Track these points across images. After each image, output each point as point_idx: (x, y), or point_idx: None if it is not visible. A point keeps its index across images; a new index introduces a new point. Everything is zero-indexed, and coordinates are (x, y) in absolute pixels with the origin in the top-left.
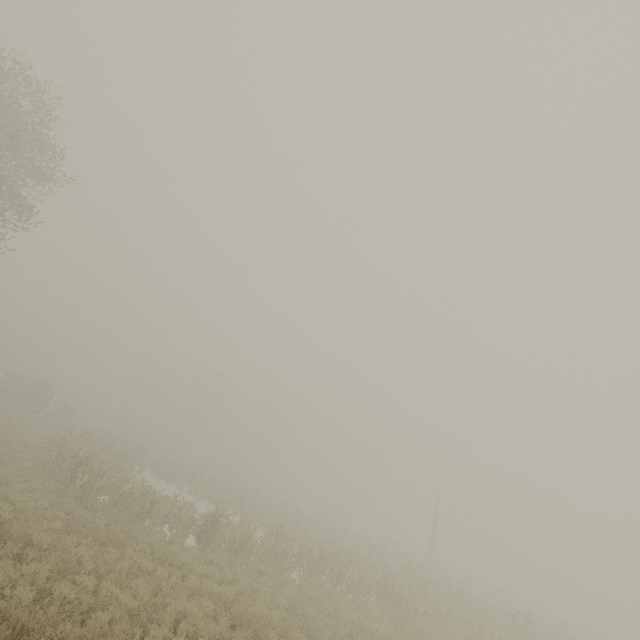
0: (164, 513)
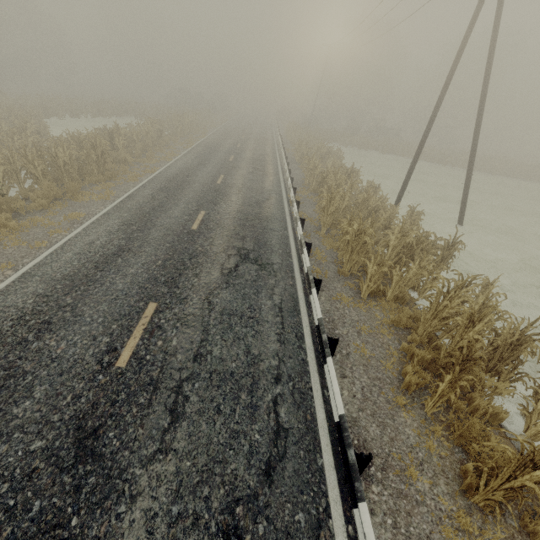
0: None
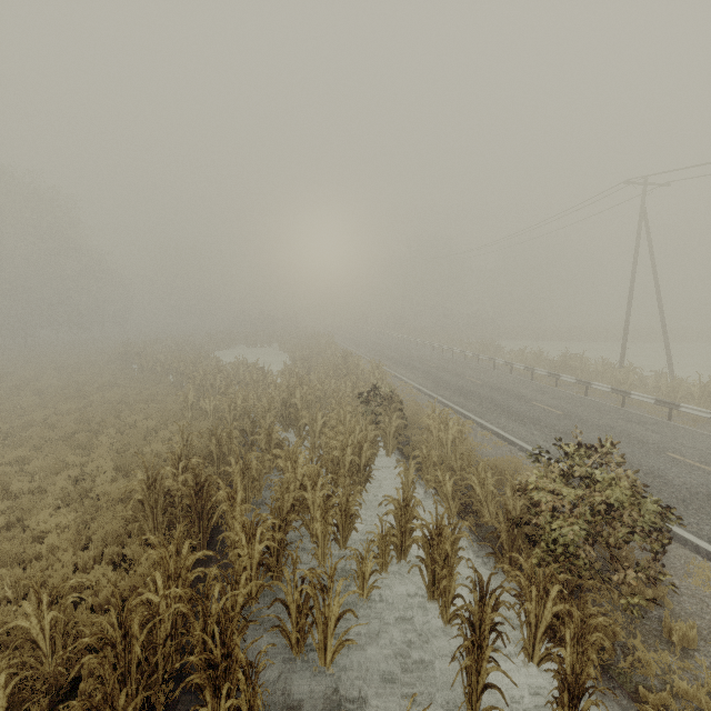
0: None
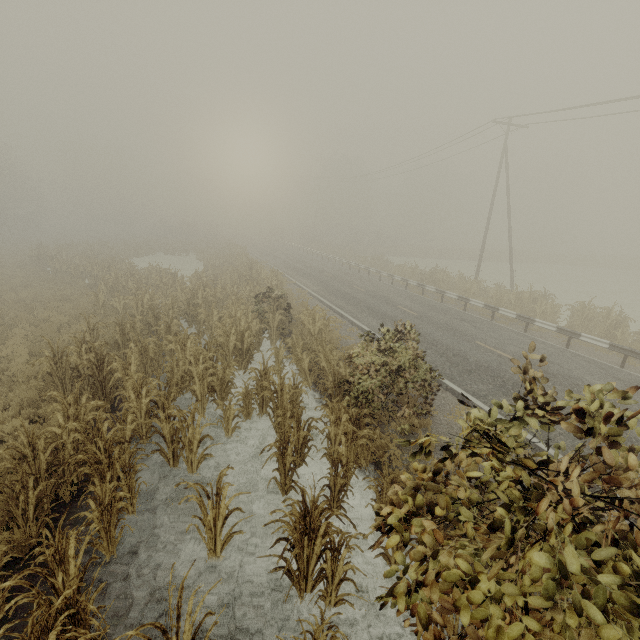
0: None
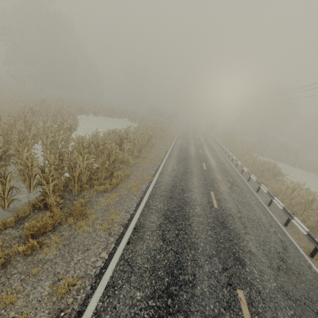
0: None
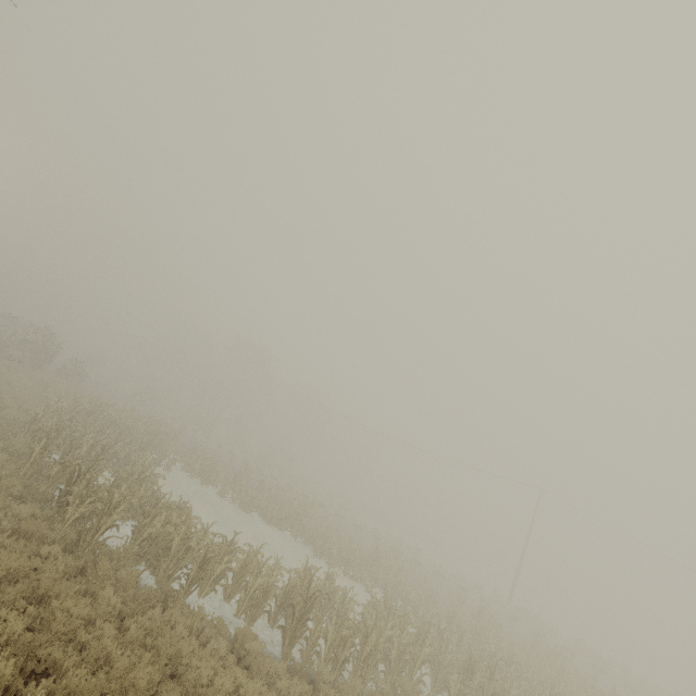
0: (218, 572)
